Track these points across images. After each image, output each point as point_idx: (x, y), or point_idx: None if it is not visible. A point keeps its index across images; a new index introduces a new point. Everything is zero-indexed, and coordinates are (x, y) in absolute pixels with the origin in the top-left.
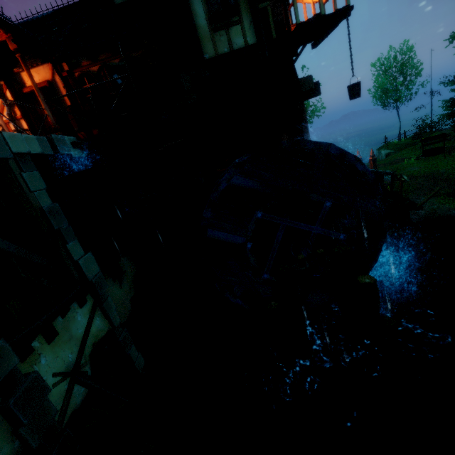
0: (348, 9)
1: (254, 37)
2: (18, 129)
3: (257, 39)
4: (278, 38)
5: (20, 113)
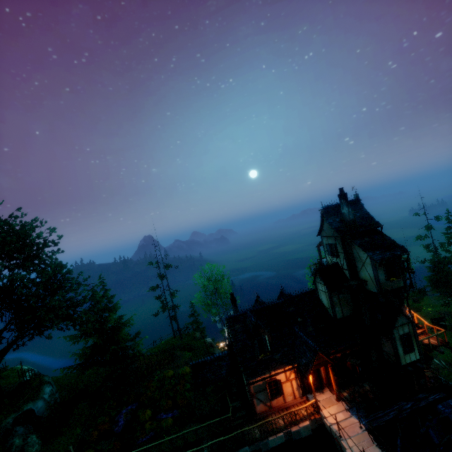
0: (451, 348)
1: (418, 356)
2: (302, 387)
3: (420, 358)
4: (425, 354)
5: (300, 375)
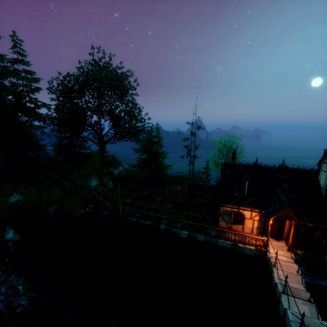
0: None
1: None
2: (261, 228)
3: None
4: None
5: (263, 221)
